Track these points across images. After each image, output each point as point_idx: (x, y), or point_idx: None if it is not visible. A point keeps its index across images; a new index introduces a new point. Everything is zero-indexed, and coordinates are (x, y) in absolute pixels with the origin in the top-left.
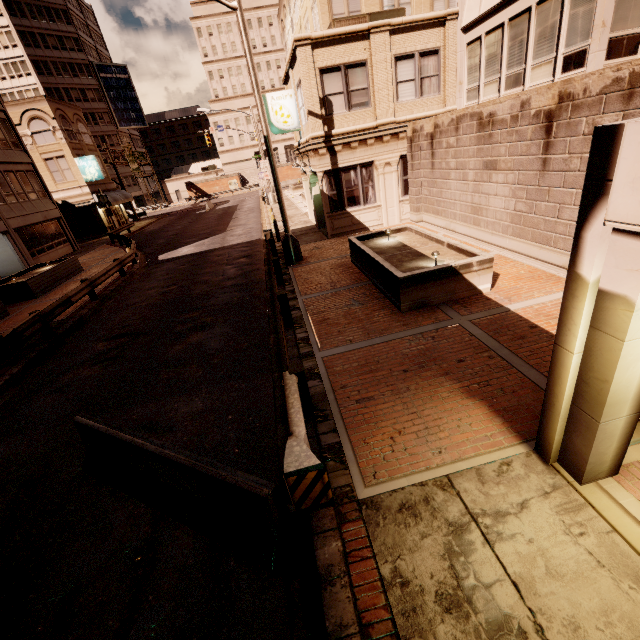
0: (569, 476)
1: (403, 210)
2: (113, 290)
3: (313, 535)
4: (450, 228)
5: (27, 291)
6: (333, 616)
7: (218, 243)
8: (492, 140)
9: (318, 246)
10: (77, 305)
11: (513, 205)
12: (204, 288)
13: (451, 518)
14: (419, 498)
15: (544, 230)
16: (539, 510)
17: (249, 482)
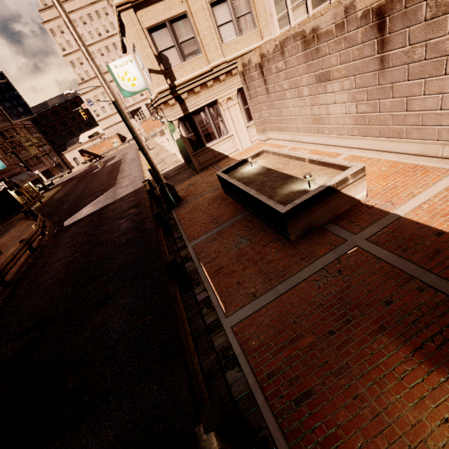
0: None
1: (251, 134)
2: (25, 270)
3: None
4: (296, 140)
5: None
6: None
7: (110, 198)
8: (320, 54)
9: (191, 183)
10: None
11: (354, 108)
12: (103, 250)
13: None
14: None
15: (393, 125)
16: None
17: None
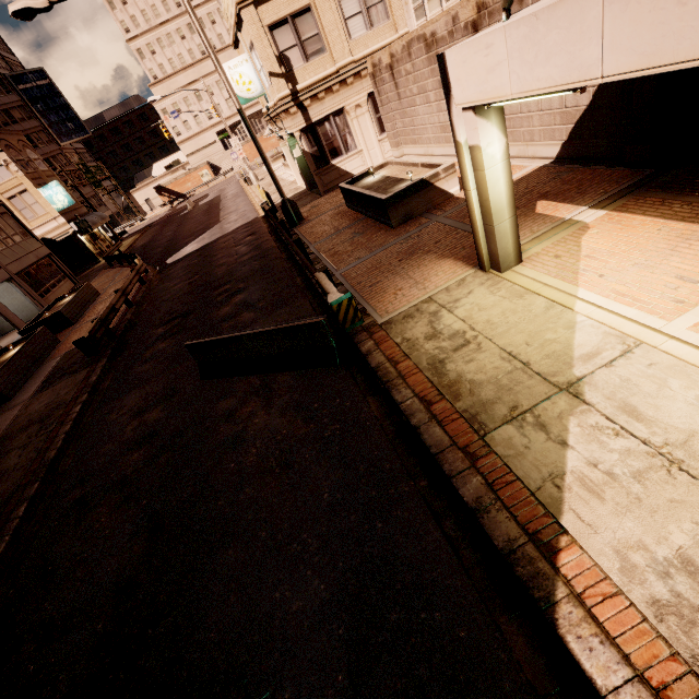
0: (497, 272)
1: (384, 149)
2: (142, 297)
3: (357, 345)
4: (429, 153)
5: (64, 320)
6: (374, 363)
7: (218, 233)
8: None
9: (314, 205)
10: (118, 315)
11: None
12: (225, 268)
13: (431, 311)
14: (414, 311)
15: None
16: (478, 291)
17: (312, 320)
